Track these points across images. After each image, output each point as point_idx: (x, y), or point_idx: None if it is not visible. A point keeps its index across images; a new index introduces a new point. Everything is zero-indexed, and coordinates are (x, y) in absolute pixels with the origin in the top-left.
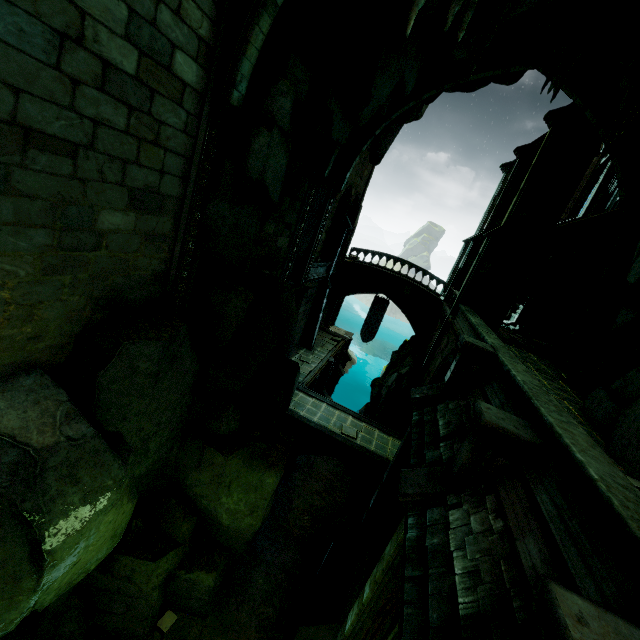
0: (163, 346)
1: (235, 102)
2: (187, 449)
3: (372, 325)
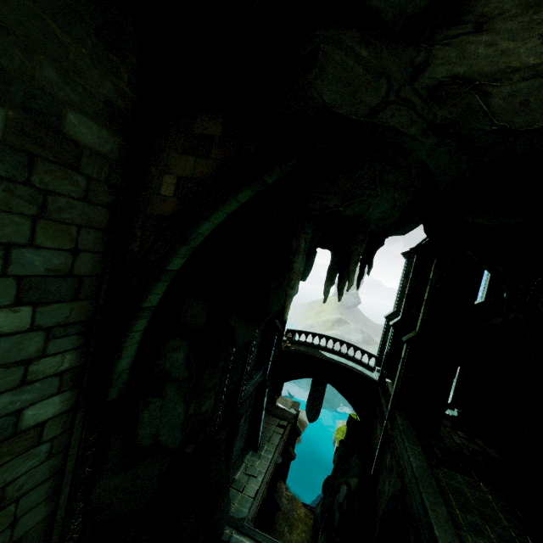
0: None
1: (115, 394)
2: None
3: (316, 400)
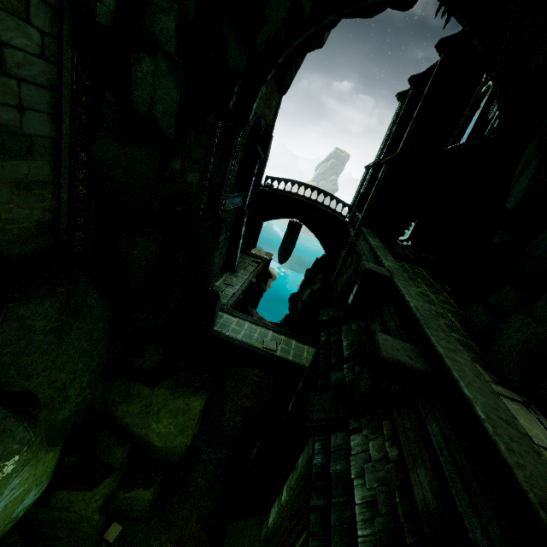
0: (60, 301)
1: (103, 20)
2: (112, 386)
3: (288, 246)
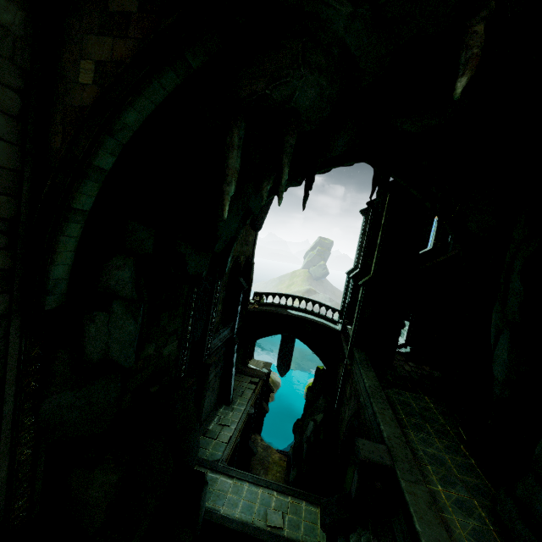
0: None
1: (53, 304)
2: None
3: (285, 357)
